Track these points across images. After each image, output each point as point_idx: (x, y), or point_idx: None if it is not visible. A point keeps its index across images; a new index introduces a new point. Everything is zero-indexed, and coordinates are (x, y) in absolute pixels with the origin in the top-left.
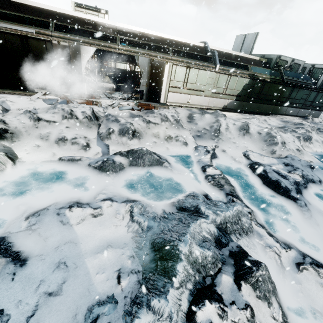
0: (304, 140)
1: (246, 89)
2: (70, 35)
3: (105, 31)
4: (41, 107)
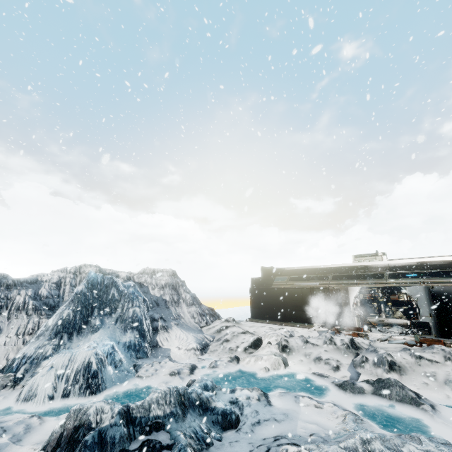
0: None
1: None
2: (342, 280)
3: (375, 271)
4: (314, 336)
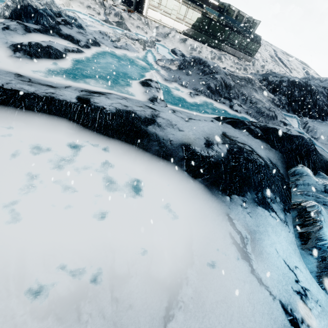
0: (217, 59)
1: (198, 22)
2: None
3: None
4: None
